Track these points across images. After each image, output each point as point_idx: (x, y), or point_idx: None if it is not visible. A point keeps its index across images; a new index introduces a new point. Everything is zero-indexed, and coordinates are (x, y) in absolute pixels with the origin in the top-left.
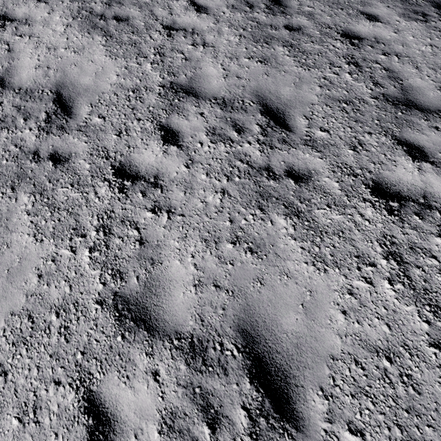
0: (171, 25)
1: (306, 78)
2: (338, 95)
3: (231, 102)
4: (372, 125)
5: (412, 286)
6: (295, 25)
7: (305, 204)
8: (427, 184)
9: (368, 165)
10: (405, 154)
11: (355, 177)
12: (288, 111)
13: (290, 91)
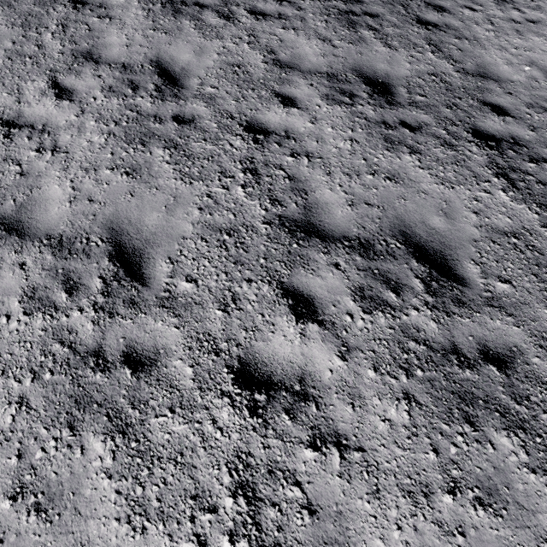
0: (15, 119)
1: (185, 197)
2: (221, 221)
3: (70, 241)
4: (255, 267)
5: (260, 542)
6: (188, 115)
7: (139, 409)
8: (308, 358)
9: (238, 334)
10: (289, 312)
11: (218, 355)
12: (148, 251)
13: (158, 218)
